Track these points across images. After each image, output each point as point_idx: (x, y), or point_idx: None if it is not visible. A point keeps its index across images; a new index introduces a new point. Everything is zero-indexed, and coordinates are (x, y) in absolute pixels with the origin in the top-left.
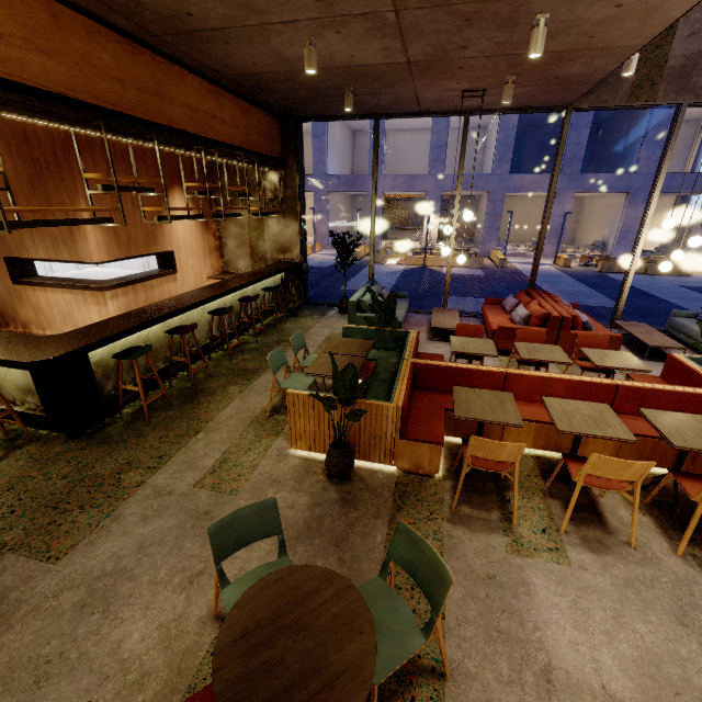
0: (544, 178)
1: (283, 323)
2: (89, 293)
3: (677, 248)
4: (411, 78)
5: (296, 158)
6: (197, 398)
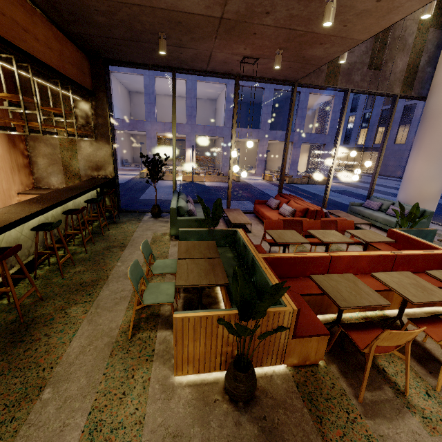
0: (252, 131)
1: (106, 230)
2: None
3: (315, 171)
4: (215, 36)
5: (106, 92)
6: (29, 334)
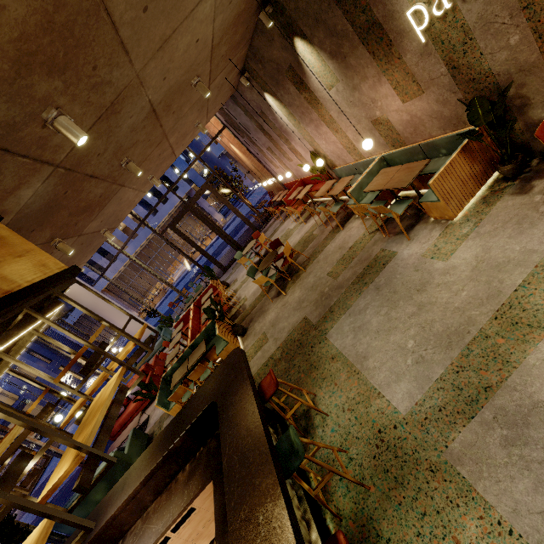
0: None
1: None
2: None
3: None
4: None
5: None
6: None
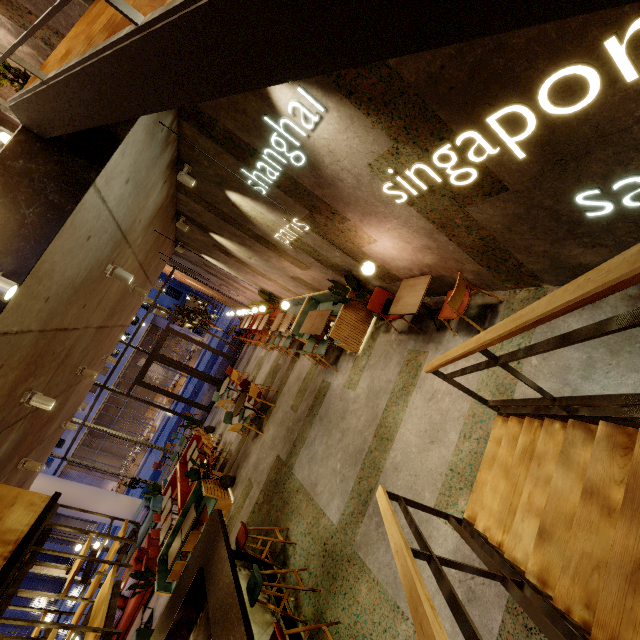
0: None
1: None
2: None
3: None
4: None
5: None
6: None
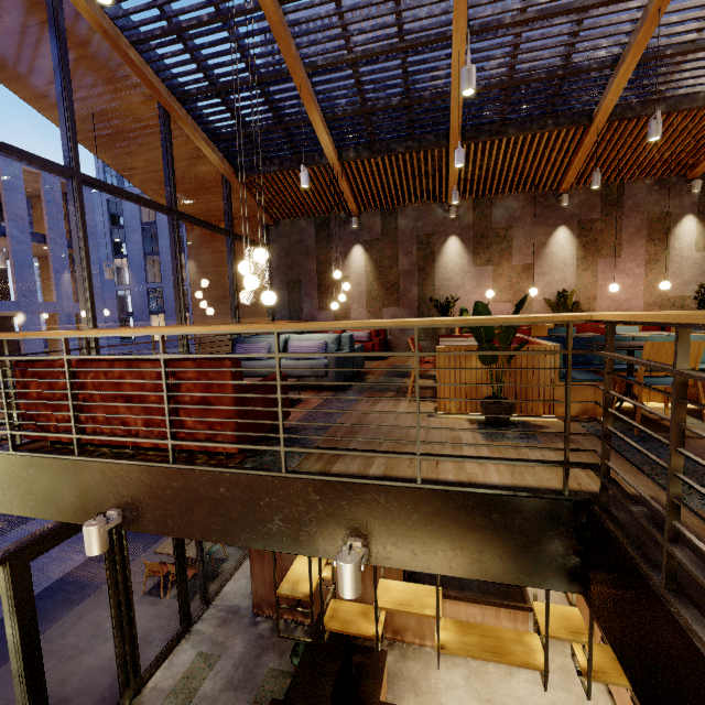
0: None
1: None
2: (505, 609)
3: None
4: None
5: None
6: None
